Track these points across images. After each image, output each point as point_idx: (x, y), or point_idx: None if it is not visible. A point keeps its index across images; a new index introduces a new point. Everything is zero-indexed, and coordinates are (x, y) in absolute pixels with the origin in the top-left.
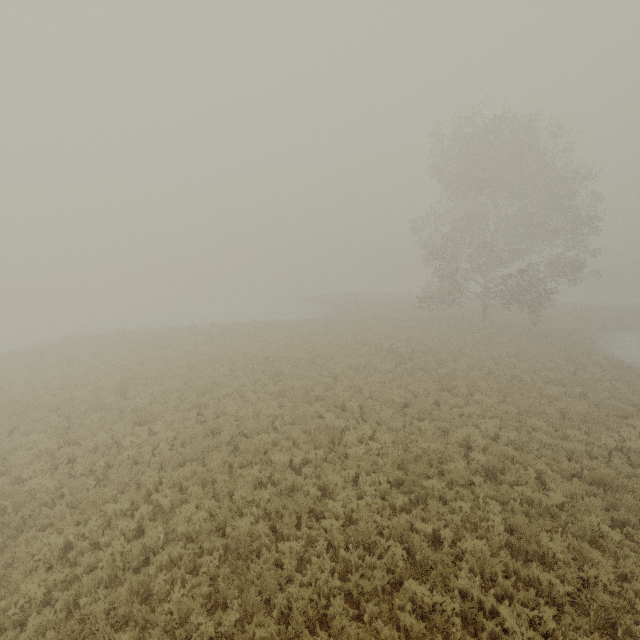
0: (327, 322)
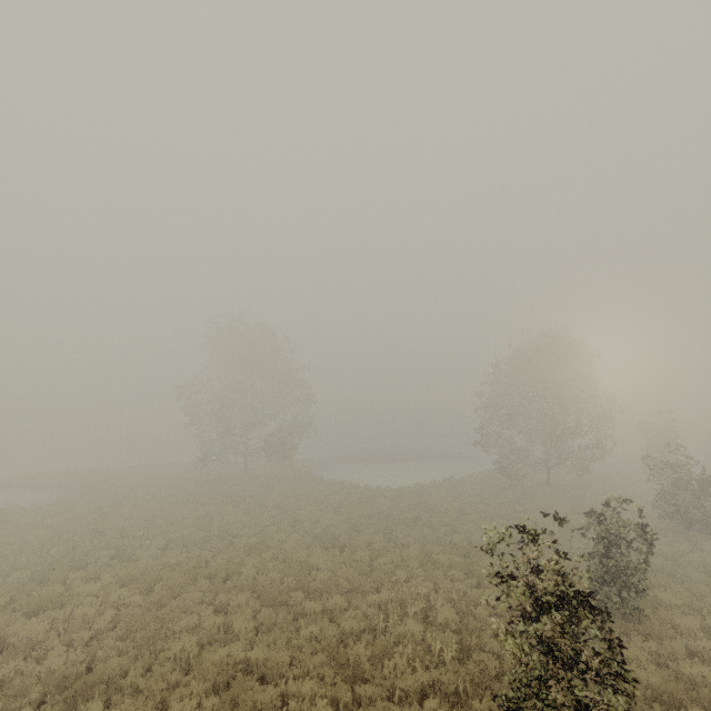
0: (96, 497)
